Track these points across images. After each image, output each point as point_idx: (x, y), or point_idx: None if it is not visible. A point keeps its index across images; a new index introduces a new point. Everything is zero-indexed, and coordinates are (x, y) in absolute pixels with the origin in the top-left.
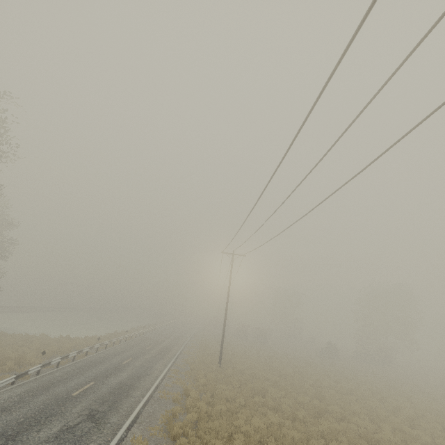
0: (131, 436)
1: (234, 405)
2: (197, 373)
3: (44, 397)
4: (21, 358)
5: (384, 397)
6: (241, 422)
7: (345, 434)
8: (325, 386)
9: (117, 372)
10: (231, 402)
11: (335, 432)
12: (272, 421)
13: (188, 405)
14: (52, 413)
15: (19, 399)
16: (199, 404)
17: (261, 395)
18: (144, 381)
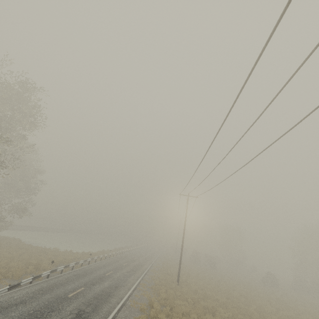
0: None
1: None
2: (160, 288)
3: (49, 295)
4: (39, 264)
5: None
6: None
7: None
8: (268, 311)
9: (101, 281)
10: (186, 316)
11: None
12: None
13: (151, 315)
14: (52, 309)
15: (32, 295)
16: (160, 315)
17: (211, 314)
18: (119, 290)
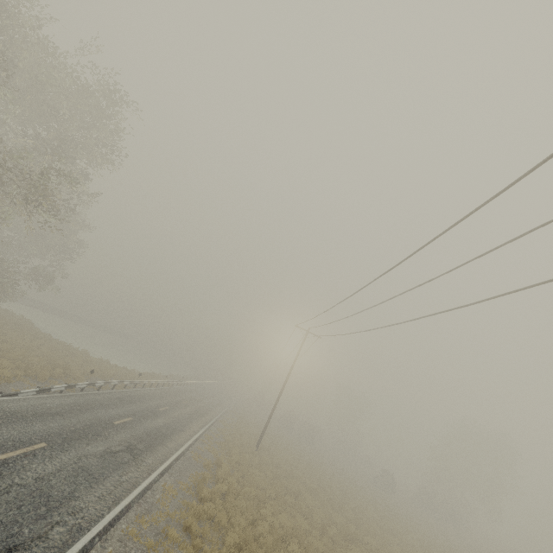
0: (163, 482)
1: (265, 493)
2: (232, 448)
3: (90, 415)
4: (70, 369)
5: None
6: (268, 512)
7: None
8: (368, 516)
9: (154, 416)
10: (261, 490)
11: None
12: (299, 525)
13: (218, 475)
14: (97, 433)
15: (69, 408)
16: (231, 478)
17: (293, 496)
18: (178, 435)
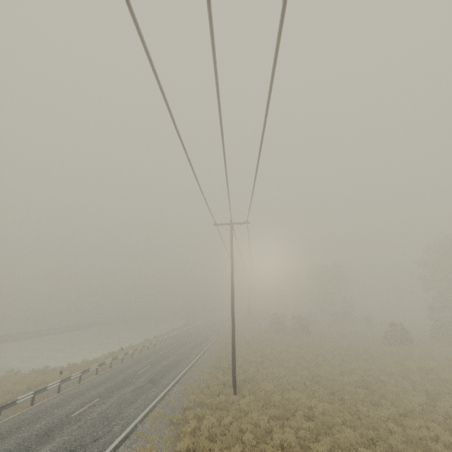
0: None
1: None
2: (188, 418)
3: None
4: None
5: None
6: None
7: None
8: (416, 410)
9: (39, 444)
10: None
11: None
12: None
13: None
14: None
15: None
16: None
17: None
18: None
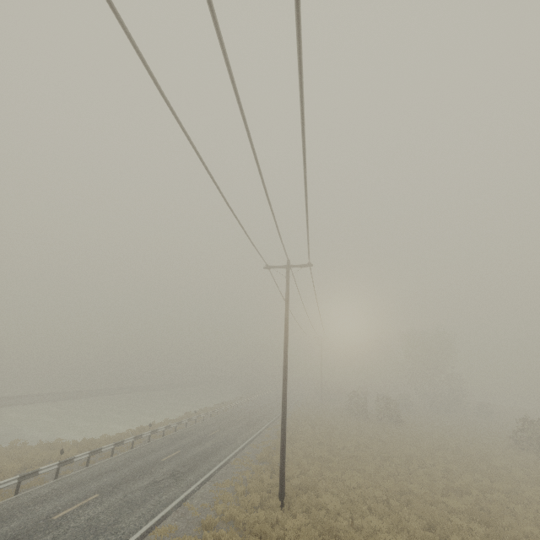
0: None
1: None
2: None
3: None
4: None
5: None
6: None
7: None
8: None
9: None
10: None
11: None
12: None
13: None
14: None
15: None
16: None
17: None
18: None
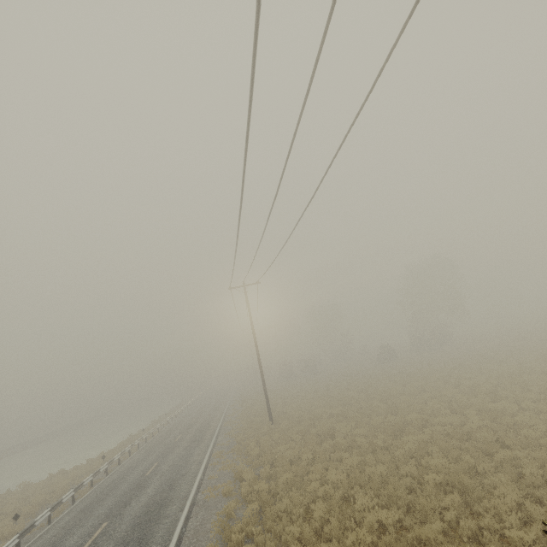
0: None
1: (301, 465)
2: (247, 444)
3: None
4: None
5: (456, 380)
6: (315, 484)
7: (434, 441)
8: (395, 394)
9: (140, 491)
10: (297, 462)
11: (423, 445)
12: (351, 465)
13: (244, 494)
14: None
15: None
16: (258, 486)
17: (329, 438)
18: (179, 487)
